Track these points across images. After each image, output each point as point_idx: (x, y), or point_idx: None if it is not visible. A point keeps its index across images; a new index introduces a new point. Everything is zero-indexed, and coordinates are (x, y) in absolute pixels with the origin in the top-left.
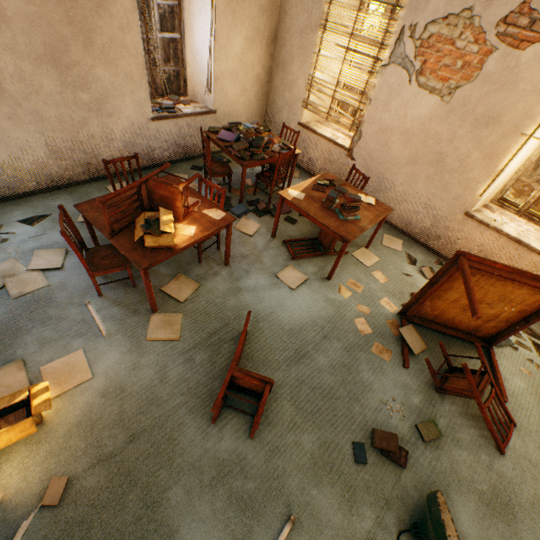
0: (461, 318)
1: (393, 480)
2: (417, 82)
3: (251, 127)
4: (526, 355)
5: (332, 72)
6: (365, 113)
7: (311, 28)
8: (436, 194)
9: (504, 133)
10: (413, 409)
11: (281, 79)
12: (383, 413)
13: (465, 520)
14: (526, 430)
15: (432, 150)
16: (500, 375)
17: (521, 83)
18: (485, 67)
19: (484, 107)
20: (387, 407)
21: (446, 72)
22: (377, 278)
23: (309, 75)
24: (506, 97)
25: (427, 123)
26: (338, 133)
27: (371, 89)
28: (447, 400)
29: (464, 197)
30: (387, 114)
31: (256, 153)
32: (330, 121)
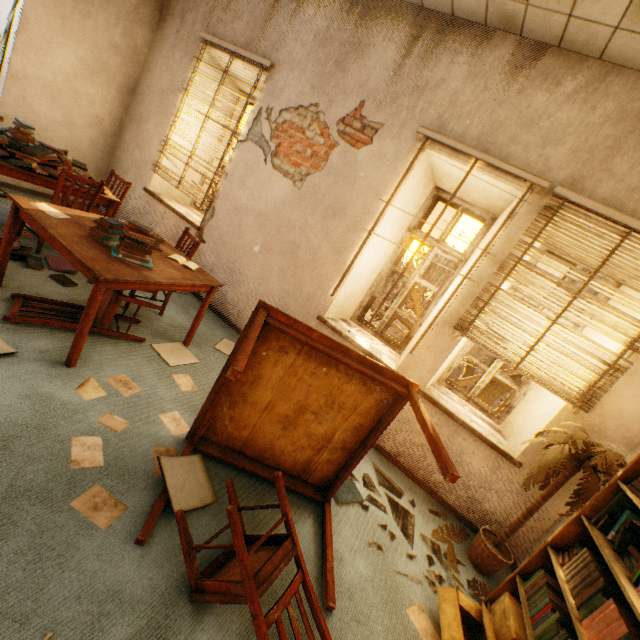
0: (283, 445)
1: None
2: (272, 163)
3: (27, 125)
4: (380, 518)
5: (189, 136)
6: (221, 188)
7: (174, 90)
8: (290, 292)
9: (350, 227)
10: None
11: (133, 136)
12: None
13: None
14: None
15: (286, 238)
16: (332, 552)
17: (360, 179)
18: (331, 159)
19: (332, 198)
20: None
21: (298, 157)
22: (179, 383)
23: (164, 136)
24: (349, 190)
25: (281, 207)
26: (197, 216)
27: (228, 162)
28: (210, 620)
29: (318, 298)
30: (243, 192)
31: (22, 158)
32: (181, 190)
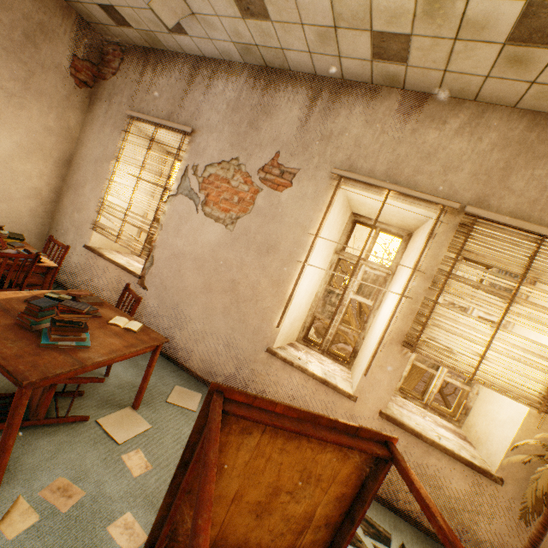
0: (259, 535)
1: None
2: (203, 211)
3: None
4: None
5: (123, 196)
6: (158, 237)
7: (107, 158)
8: (236, 327)
9: (285, 260)
10: None
11: (71, 200)
12: None
13: None
14: None
15: (225, 277)
16: None
17: (286, 217)
18: (257, 203)
19: (263, 236)
20: None
21: (227, 204)
22: (130, 466)
23: (100, 197)
24: (278, 228)
25: (217, 249)
26: (137, 263)
27: (162, 215)
28: None
29: (264, 330)
30: (179, 239)
31: None
32: (120, 243)
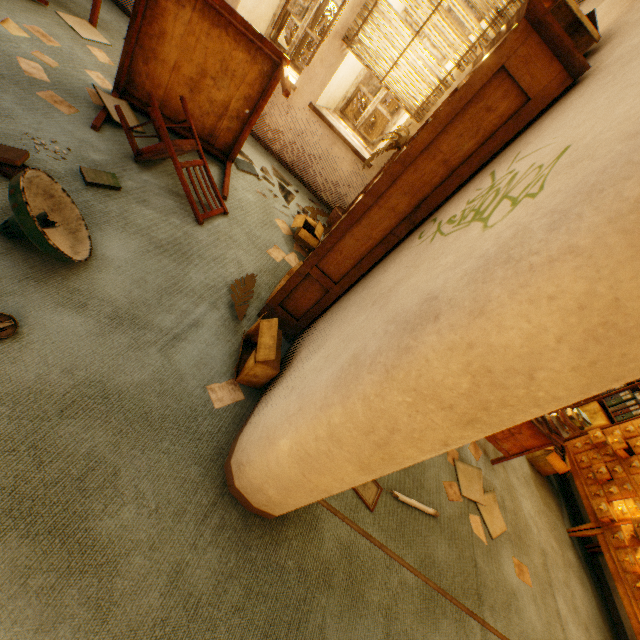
0: (193, 109)
1: (1, 194)
2: None
3: None
4: (269, 188)
5: None
6: None
7: None
8: None
9: None
10: (86, 161)
11: None
12: (23, 144)
13: (117, 249)
14: (239, 222)
15: None
16: (229, 181)
17: None
18: None
19: None
20: (35, 141)
21: None
22: (96, 55)
23: None
24: None
25: None
26: None
27: None
28: (150, 174)
29: None
30: None
31: None
32: None
